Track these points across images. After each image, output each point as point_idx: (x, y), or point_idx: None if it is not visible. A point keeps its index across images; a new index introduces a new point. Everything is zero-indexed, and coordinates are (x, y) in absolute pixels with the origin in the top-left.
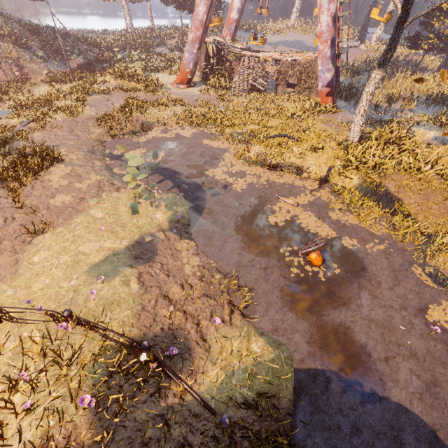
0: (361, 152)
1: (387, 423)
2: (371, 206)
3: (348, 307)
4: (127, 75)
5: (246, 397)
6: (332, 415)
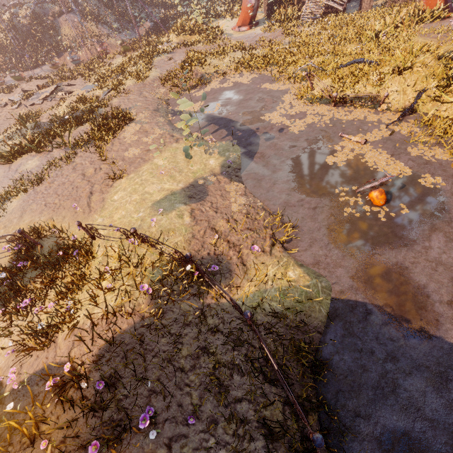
0: None
1: (433, 359)
2: None
3: (410, 248)
4: (188, 29)
5: (275, 309)
6: (366, 341)
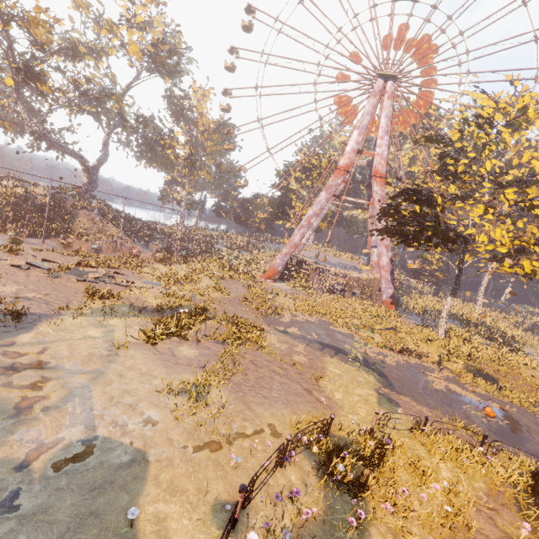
0: (454, 345)
1: None
2: (484, 382)
3: (534, 442)
4: (227, 267)
5: None
6: None
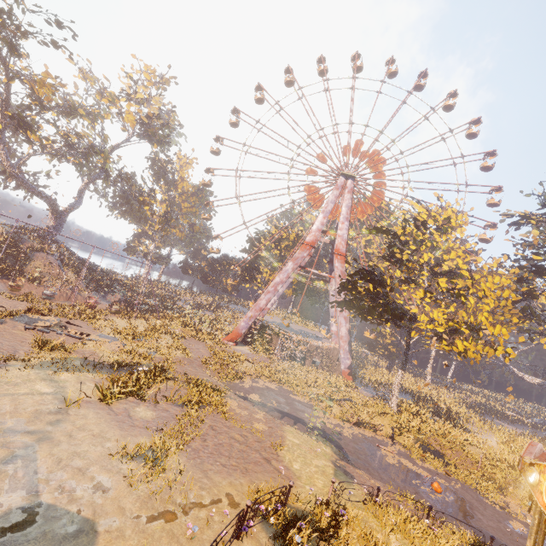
0: (405, 419)
1: None
2: (432, 458)
3: (476, 519)
4: (190, 325)
5: None
6: None
